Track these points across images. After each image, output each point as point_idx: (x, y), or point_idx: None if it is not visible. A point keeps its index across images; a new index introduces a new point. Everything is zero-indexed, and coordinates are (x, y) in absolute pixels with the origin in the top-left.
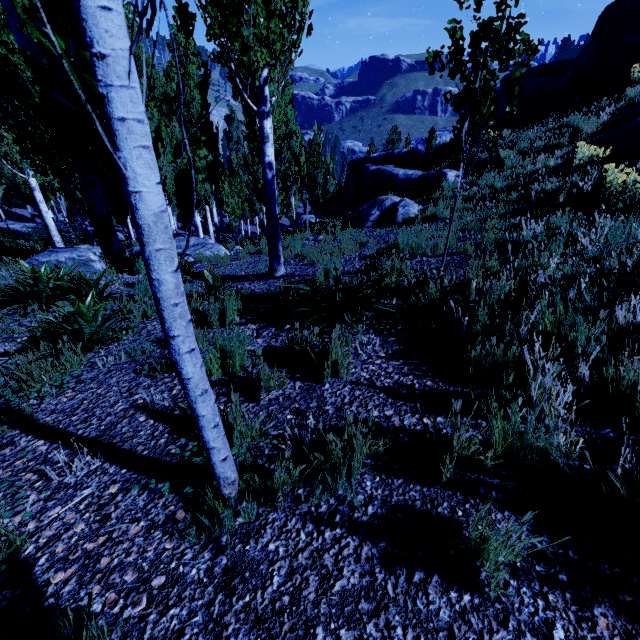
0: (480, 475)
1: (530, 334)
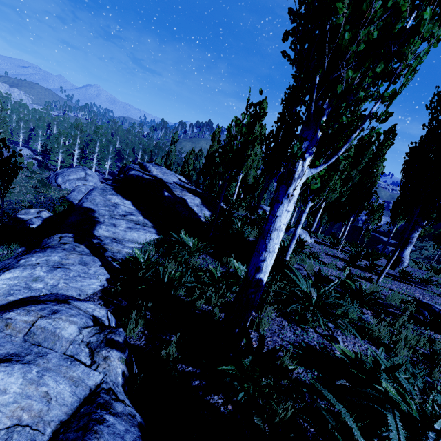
0: None
1: None
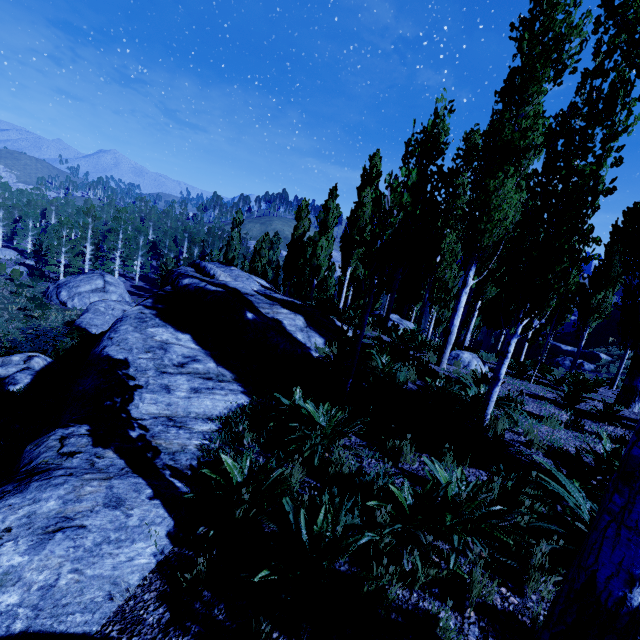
0: None
1: None
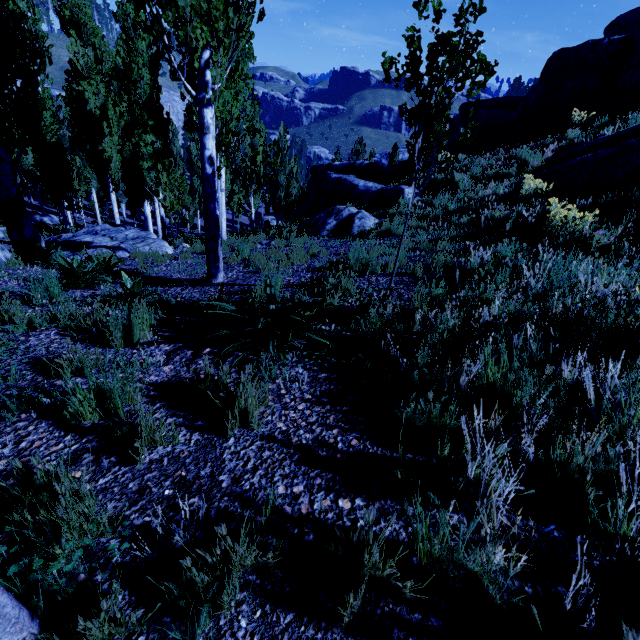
0: (396, 606)
1: (471, 385)
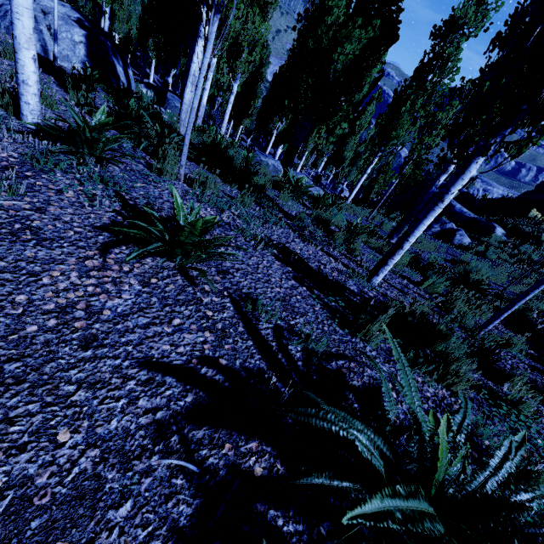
0: None
1: None
